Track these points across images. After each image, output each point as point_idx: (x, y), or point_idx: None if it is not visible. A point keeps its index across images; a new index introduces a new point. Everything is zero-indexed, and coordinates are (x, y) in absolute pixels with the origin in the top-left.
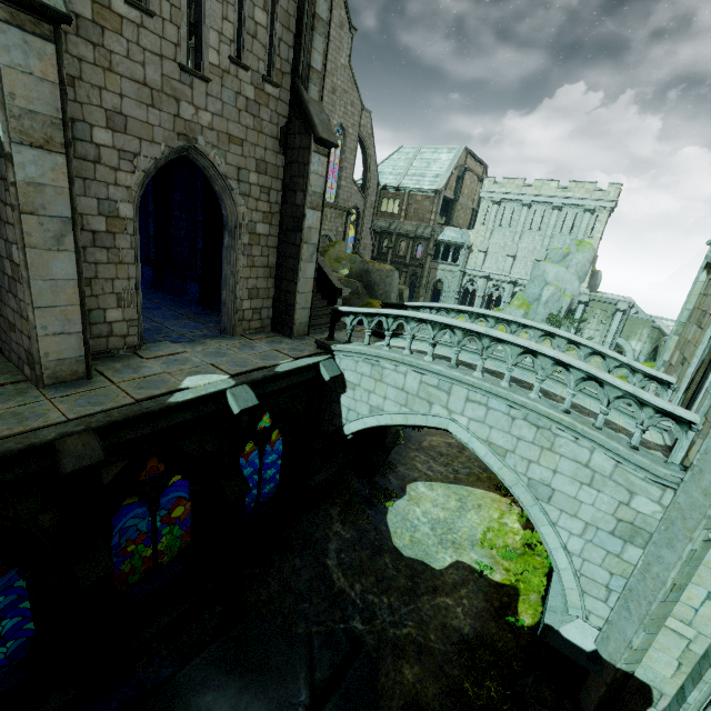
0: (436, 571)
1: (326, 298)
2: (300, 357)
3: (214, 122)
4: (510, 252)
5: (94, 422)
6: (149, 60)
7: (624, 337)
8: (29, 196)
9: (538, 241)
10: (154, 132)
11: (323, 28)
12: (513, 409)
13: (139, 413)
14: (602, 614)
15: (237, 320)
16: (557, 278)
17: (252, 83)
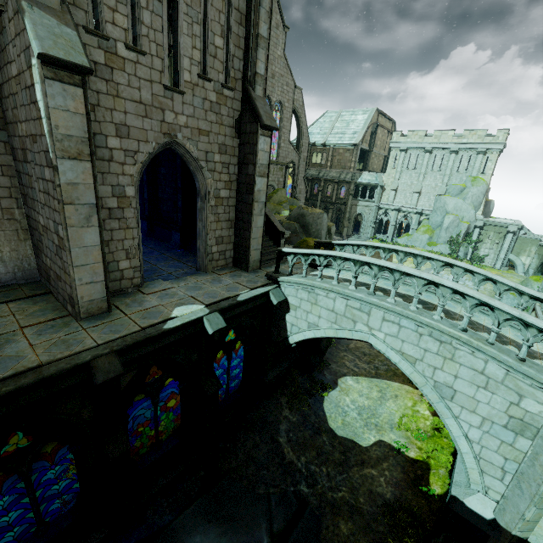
0: (363, 448)
1: (272, 239)
2: (255, 287)
3: (189, 122)
4: (416, 189)
5: (115, 346)
6: (143, 85)
7: (515, 253)
8: (68, 192)
9: (439, 179)
10: (148, 135)
11: (265, 43)
12: (420, 327)
13: (144, 338)
14: (499, 490)
15: (208, 261)
16: (455, 208)
17: (214, 90)
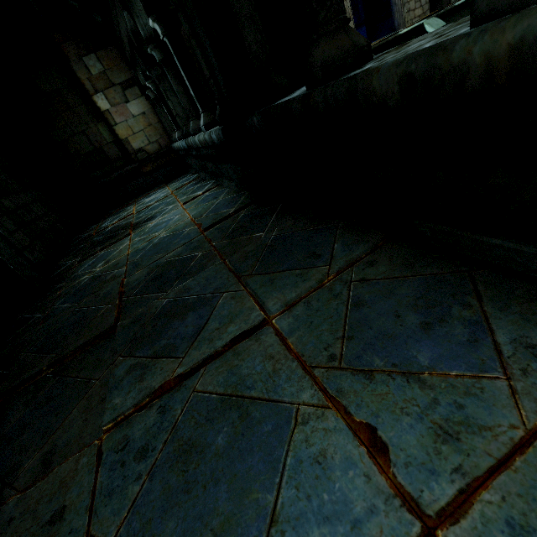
0: None
1: None
2: None
3: None
4: None
5: None
6: None
7: None
8: None
9: None
10: None
11: None
12: None
13: (384, 42)
14: None
15: (405, 13)
16: None
17: None
